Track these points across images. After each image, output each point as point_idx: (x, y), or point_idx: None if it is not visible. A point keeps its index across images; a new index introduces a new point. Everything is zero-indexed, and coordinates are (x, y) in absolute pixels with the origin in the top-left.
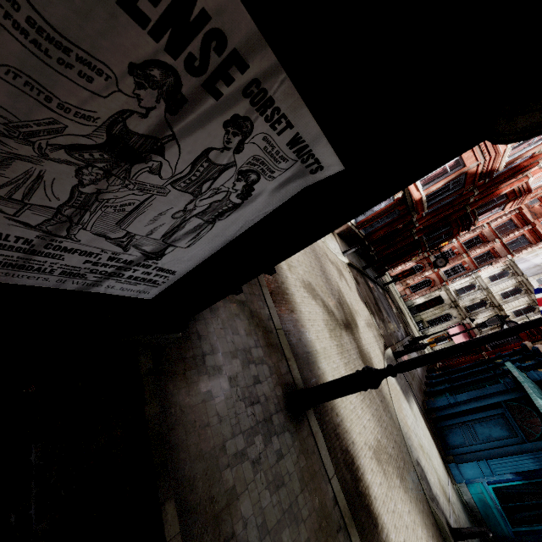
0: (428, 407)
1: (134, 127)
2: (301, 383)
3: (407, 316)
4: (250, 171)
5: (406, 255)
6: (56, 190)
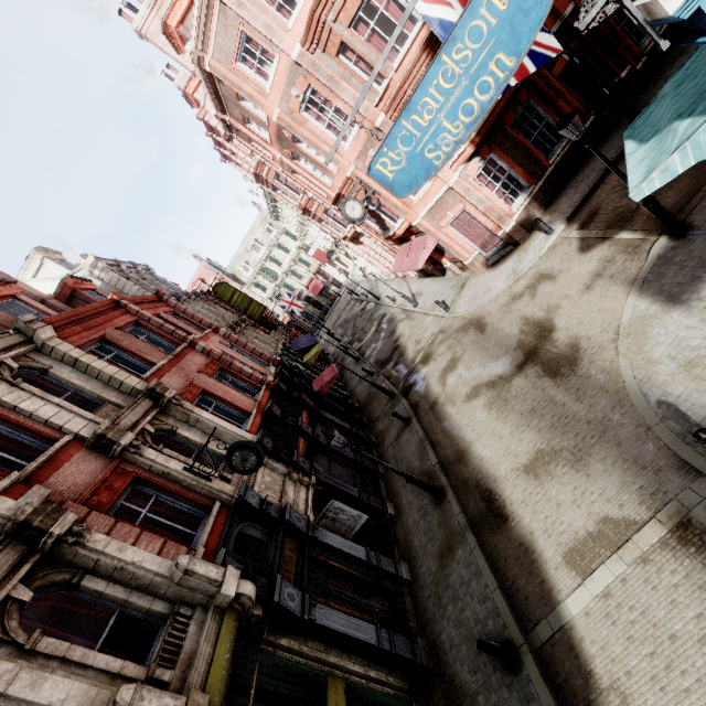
0: None
1: (331, 519)
2: (445, 481)
3: None
4: (335, 508)
5: None
6: (339, 524)
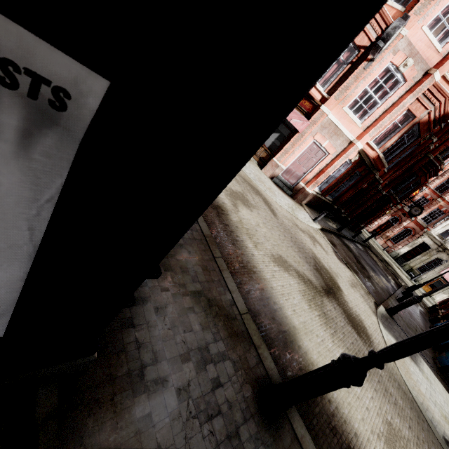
0: (442, 365)
1: None
2: (276, 373)
3: (395, 267)
4: None
5: (378, 210)
6: None
